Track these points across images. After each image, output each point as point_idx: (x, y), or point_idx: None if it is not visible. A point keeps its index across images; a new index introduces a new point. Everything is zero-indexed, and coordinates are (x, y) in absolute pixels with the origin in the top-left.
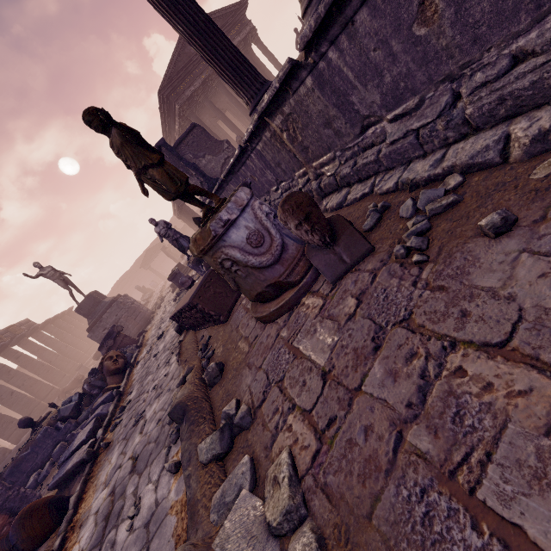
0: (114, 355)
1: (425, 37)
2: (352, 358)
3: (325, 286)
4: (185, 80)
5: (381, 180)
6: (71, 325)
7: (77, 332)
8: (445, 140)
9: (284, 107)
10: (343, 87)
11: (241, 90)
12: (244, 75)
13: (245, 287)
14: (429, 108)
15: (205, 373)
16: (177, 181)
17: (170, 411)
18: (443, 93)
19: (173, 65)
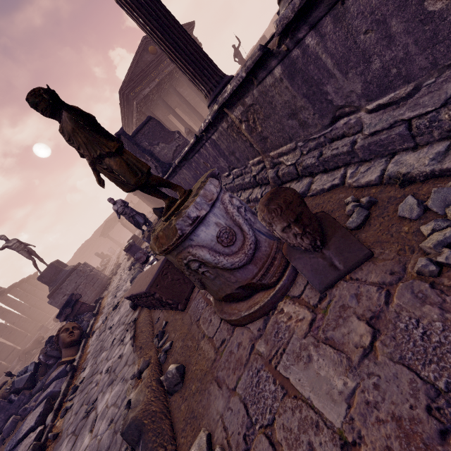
0: (70, 326)
1: (440, 12)
2: (396, 435)
3: (309, 292)
4: (142, 82)
5: (355, 172)
6: (36, 287)
7: (40, 294)
8: (449, 131)
9: (246, 98)
10: (317, 76)
11: (200, 83)
12: (204, 68)
13: (212, 287)
14: (425, 96)
15: (164, 377)
16: (138, 171)
17: (124, 430)
18: (449, 79)
19: (132, 69)
